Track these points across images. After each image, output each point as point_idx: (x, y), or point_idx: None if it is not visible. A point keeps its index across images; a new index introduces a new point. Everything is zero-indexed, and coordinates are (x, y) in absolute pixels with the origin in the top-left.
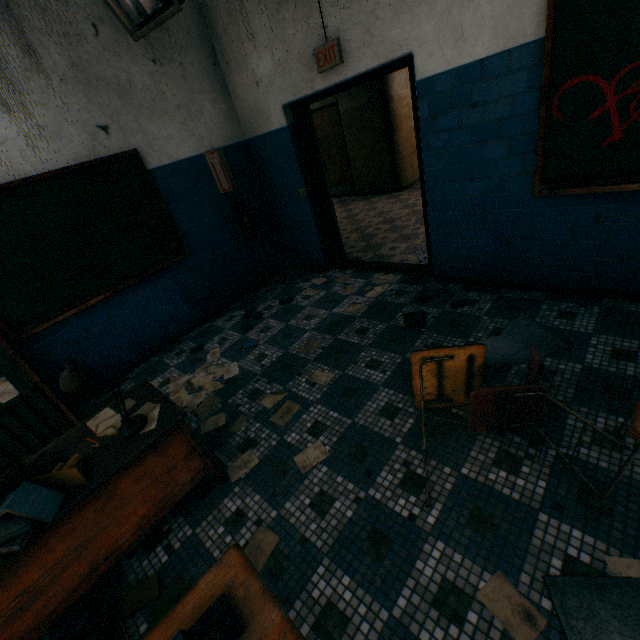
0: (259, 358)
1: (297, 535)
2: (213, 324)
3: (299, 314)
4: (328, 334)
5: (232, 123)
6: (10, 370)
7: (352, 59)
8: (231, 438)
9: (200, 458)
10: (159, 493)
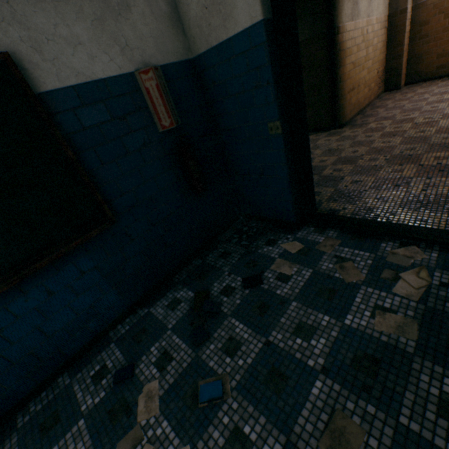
0: (233, 447)
1: None
2: (150, 312)
3: (282, 316)
4: (368, 399)
5: (174, 31)
6: None
7: None
8: None
9: None
10: None
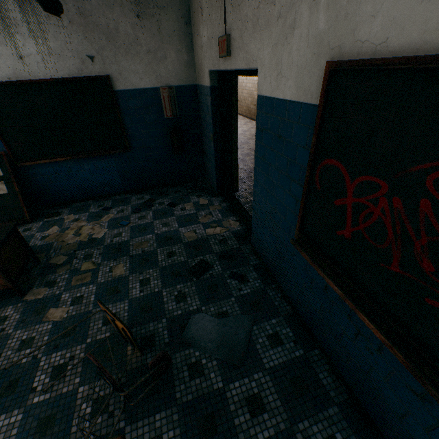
0: (117, 235)
1: (1, 351)
2: (131, 197)
3: (165, 218)
4: (157, 243)
5: (189, 70)
6: (7, 179)
7: (234, 55)
8: (52, 274)
9: (4, 280)
10: None
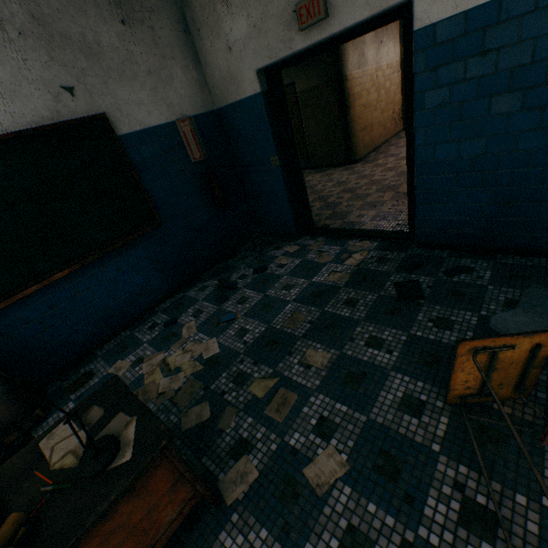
0: (240, 333)
1: None
2: (186, 294)
3: (276, 283)
4: (313, 306)
5: (203, 92)
6: None
7: (339, 12)
8: (219, 438)
9: (189, 484)
10: (136, 546)
